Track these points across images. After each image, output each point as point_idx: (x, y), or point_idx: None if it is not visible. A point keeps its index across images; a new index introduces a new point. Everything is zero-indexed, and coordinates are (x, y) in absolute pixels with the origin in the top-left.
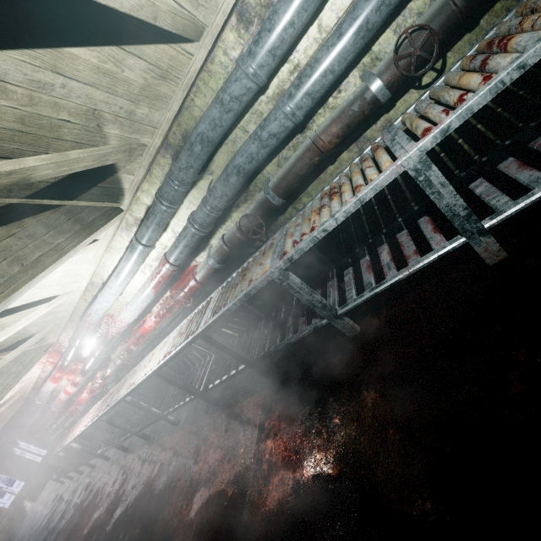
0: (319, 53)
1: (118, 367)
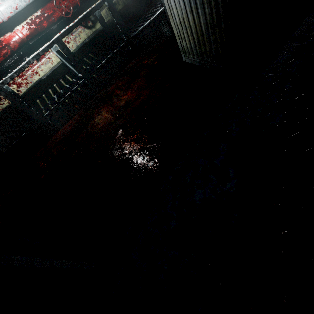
0: None
1: None
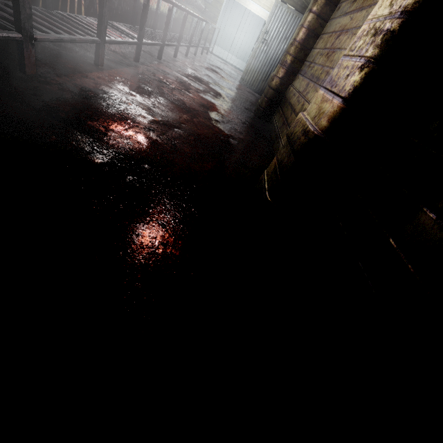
0: None
1: None
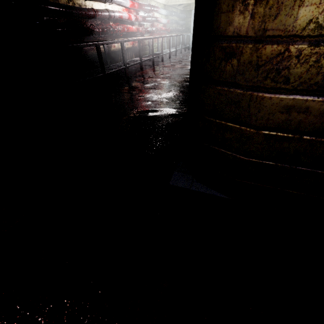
0: (180, 21)
1: (153, 30)
